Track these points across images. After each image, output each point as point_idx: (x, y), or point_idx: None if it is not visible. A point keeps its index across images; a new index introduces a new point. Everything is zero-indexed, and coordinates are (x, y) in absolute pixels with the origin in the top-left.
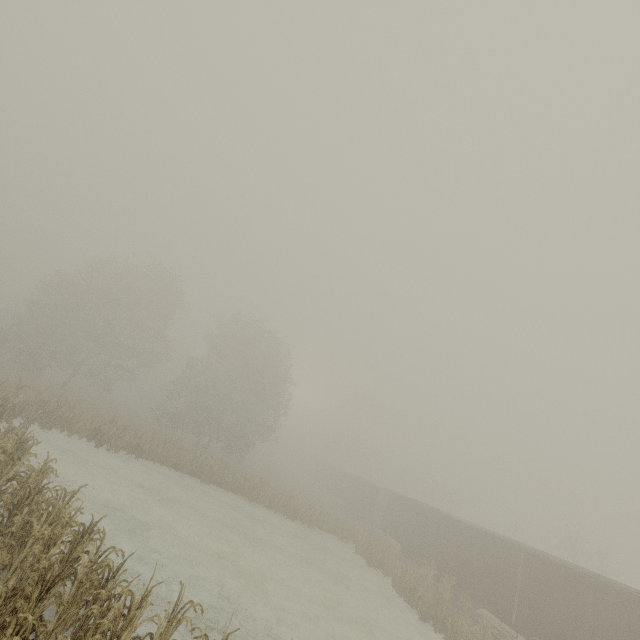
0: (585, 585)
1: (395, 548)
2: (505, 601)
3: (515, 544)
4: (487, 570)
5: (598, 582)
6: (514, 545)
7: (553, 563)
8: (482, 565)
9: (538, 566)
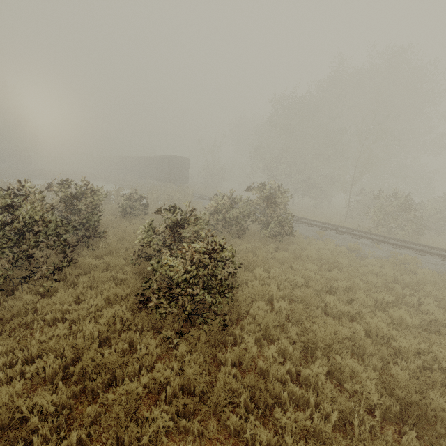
0: (152, 159)
1: (118, 176)
2: (142, 173)
3: (142, 157)
4: (139, 168)
5: (153, 157)
6: (142, 157)
7: (147, 157)
8: (138, 167)
9: (146, 160)
